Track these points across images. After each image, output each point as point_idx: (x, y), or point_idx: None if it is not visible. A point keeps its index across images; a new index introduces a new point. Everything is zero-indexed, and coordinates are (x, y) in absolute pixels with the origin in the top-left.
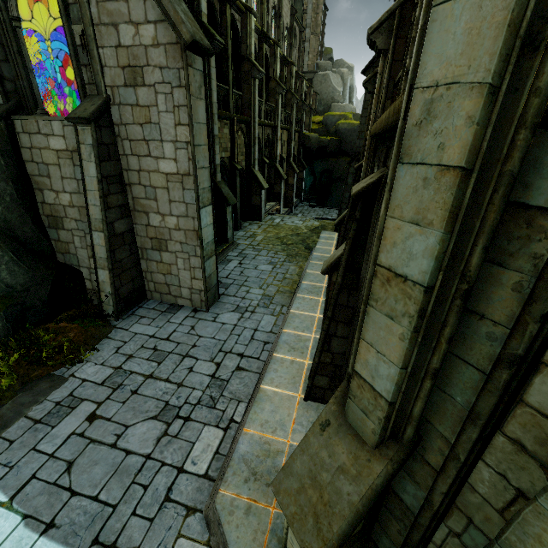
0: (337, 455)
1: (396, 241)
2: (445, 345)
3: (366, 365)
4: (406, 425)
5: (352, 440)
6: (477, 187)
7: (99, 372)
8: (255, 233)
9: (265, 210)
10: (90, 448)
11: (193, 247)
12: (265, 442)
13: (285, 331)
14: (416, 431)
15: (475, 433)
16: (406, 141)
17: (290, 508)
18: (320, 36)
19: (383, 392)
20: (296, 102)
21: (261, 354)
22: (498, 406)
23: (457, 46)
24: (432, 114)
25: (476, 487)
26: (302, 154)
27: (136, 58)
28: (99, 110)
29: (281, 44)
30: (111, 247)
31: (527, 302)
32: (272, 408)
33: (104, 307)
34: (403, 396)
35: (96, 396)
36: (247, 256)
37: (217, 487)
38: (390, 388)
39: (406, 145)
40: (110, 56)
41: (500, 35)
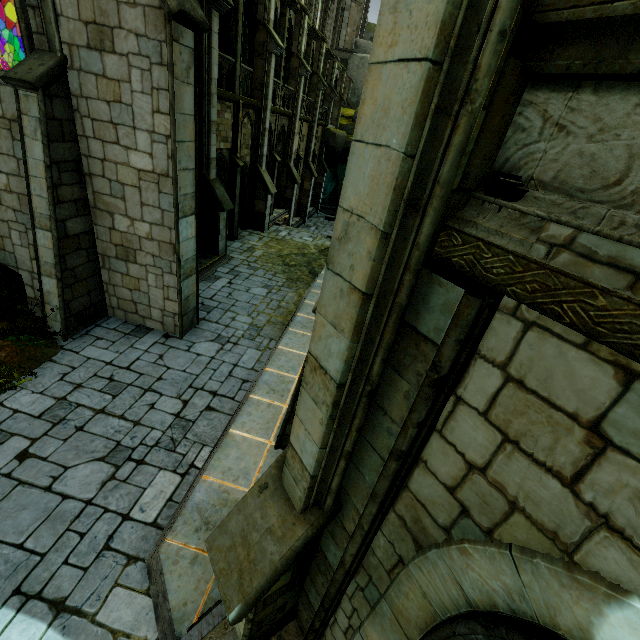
0: (269, 517)
1: (321, 335)
2: (355, 433)
3: (298, 439)
4: (327, 496)
5: (284, 504)
6: (378, 309)
7: (37, 402)
8: (254, 246)
9: (271, 218)
10: (18, 490)
11: (168, 262)
12: (225, 490)
13: (268, 370)
14: (338, 500)
15: (375, 508)
16: (331, 250)
17: (220, 564)
18: (364, 6)
19: (307, 466)
20: (323, 89)
21: (237, 394)
22: (393, 488)
23: (365, 186)
24: (348, 236)
25: (376, 551)
26: (325, 154)
27: (104, 15)
28: (50, 73)
29: (313, 8)
30: (61, 252)
31: (410, 410)
32: (238, 454)
33: (48, 323)
34: (325, 470)
35: (30, 430)
36: (240, 274)
37: (165, 536)
38: (313, 463)
39: (331, 253)
40: (68, 4)
41: (389, 194)
